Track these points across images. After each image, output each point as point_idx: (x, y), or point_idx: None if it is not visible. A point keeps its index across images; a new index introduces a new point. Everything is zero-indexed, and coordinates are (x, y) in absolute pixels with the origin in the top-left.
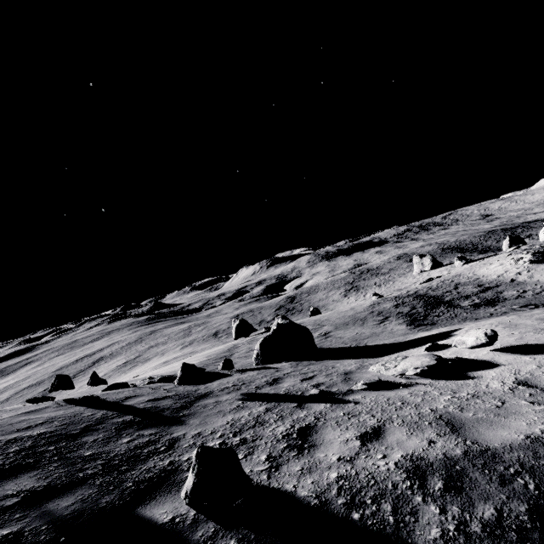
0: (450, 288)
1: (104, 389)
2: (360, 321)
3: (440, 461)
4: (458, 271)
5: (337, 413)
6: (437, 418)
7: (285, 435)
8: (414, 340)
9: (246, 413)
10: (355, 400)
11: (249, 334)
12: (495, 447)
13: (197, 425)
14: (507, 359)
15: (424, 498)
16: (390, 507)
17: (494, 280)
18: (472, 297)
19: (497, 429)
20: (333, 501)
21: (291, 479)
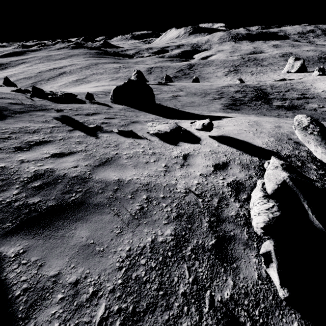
0: (283, 90)
1: (13, 90)
2: (204, 95)
3: (57, 176)
4: (306, 79)
5: (76, 140)
6: (107, 158)
7: (29, 141)
8: (205, 116)
9: (40, 125)
10: (100, 137)
11: None
12: (94, 179)
13: (6, 123)
14: (209, 142)
15: (20, 187)
16: None
17: (316, 93)
18: (286, 101)
19: (116, 172)
20: None
21: None
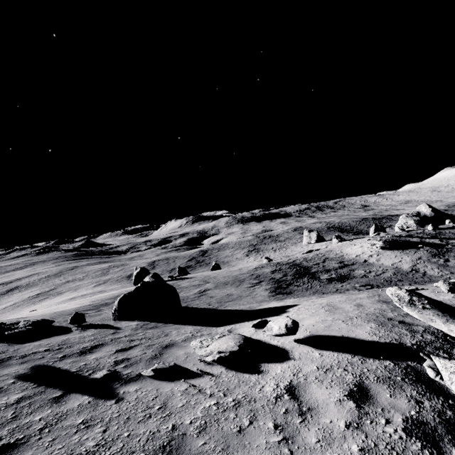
0: (319, 261)
1: None
2: (238, 282)
3: None
4: (332, 247)
5: (76, 419)
6: (161, 447)
7: None
8: (260, 310)
9: None
10: (123, 395)
11: None
12: None
13: None
14: (302, 351)
15: None
16: None
17: (352, 259)
18: (331, 272)
19: None
20: None
21: None
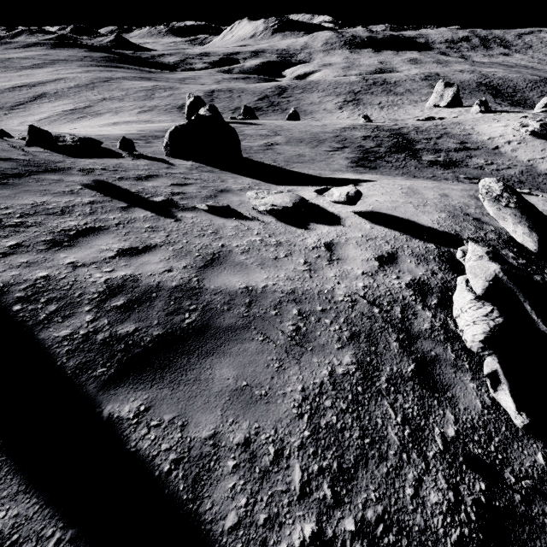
0: (434, 136)
1: None
2: (316, 143)
3: (147, 287)
4: (464, 119)
5: (143, 224)
6: (212, 253)
7: (64, 230)
8: (330, 179)
9: (66, 200)
10: (181, 218)
11: None
12: (209, 288)
13: (2, 197)
14: (355, 222)
15: (92, 309)
16: (54, 309)
17: (480, 142)
18: (441, 153)
19: (237, 276)
20: (13, 293)
21: (1, 268)
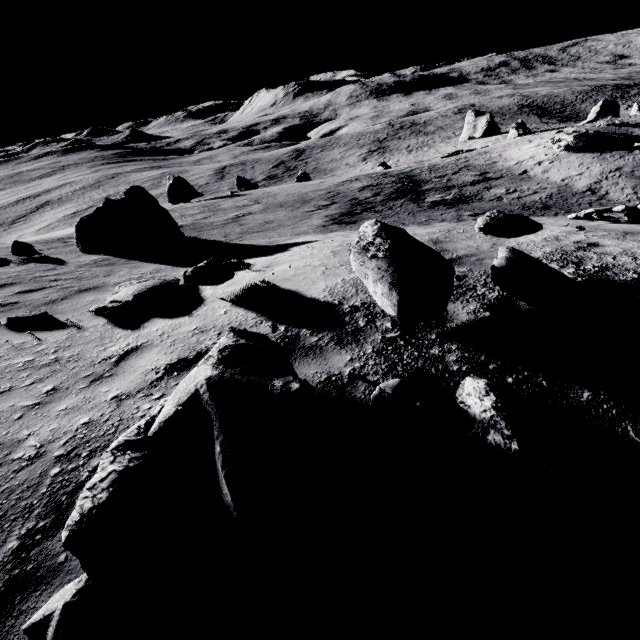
0: (450, 172)
1: None
2: (300, 204)
3: None
4: (495, 146)
5: None
6: None
7: None
8: (271, 247)
9: None
10: None
11: (188, 200)
12: None
13: None
14: (214, 307)
15: None
16: None
17: (506, 169)
18: (452, 190)
19: None
20: None
21: None
